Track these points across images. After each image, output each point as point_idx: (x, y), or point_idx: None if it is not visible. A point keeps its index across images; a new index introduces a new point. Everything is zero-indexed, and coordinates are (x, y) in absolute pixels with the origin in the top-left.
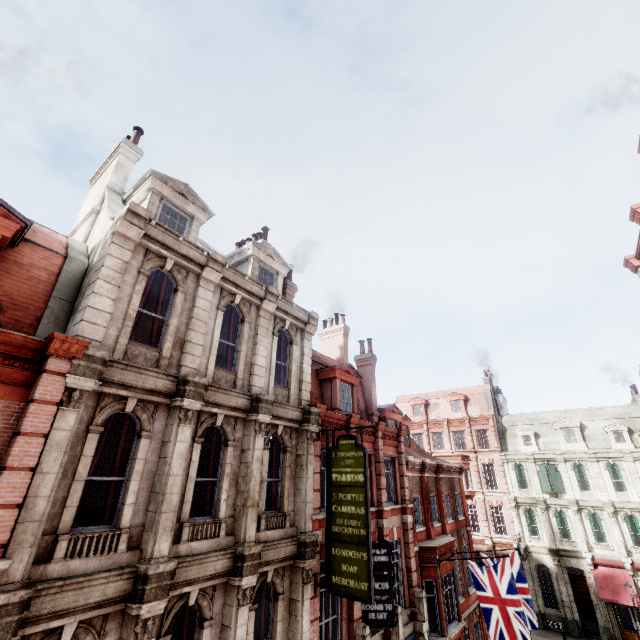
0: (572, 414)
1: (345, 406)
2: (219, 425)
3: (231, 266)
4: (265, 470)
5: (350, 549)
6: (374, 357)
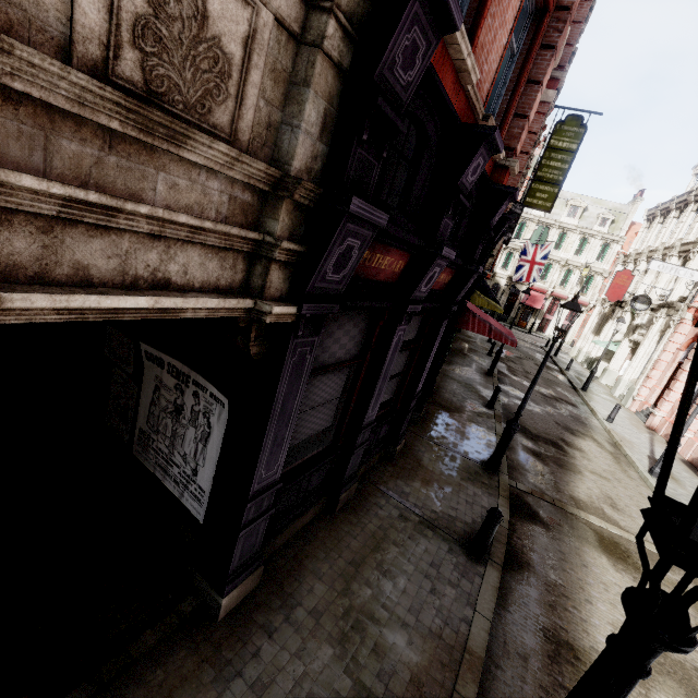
0: (585, 198)
1: None
2: None
3: None
4: None
5: (547, 186)
6: None
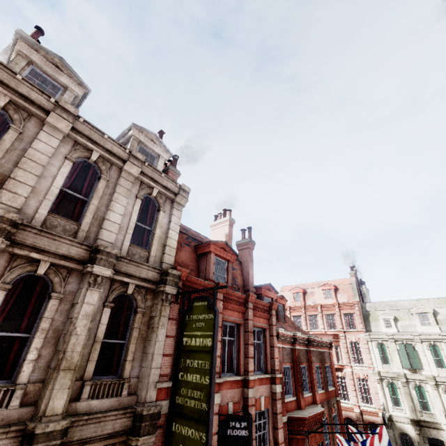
0: (425, 302)
1: (220, 279)
2: (41, 273)
3: (87, 121)
4: (103, 329)
5: (190, 426)
6: (252, 242)
